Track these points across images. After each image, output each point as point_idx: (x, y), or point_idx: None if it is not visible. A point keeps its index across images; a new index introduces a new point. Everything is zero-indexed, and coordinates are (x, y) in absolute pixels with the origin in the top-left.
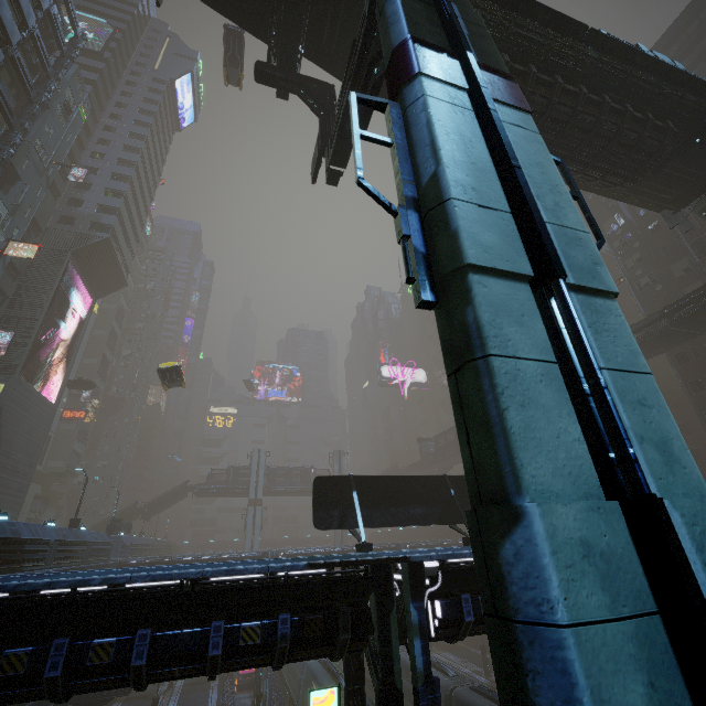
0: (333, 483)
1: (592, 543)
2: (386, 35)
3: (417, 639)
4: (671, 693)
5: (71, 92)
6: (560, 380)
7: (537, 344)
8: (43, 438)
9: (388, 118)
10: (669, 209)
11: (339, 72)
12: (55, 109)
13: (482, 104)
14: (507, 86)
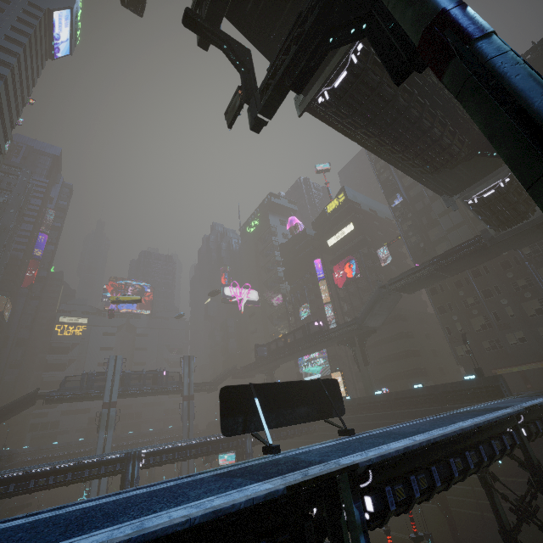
0: (236, 392)
1: None
2: None
3: (362, 537)
4: None
5: None
6: None
7: None
8: None
9: None
10: (448, 194)
11: (255, 40)
12: None
13: None
14: None
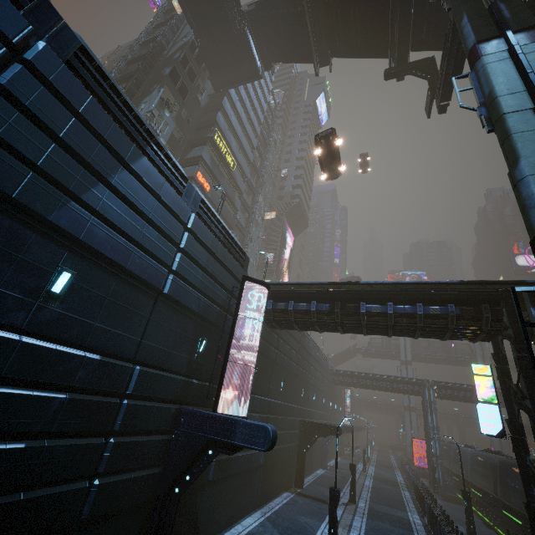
0: None
1: None
2: (464, 43)
3: None
4: None
5: (275, 134)
6: None
7: (533, 126)
8: None
9: (470, 79)
10: None
11: (435, 47)
12: (271, 145)
13: (514, 53)
14: (534, 33)
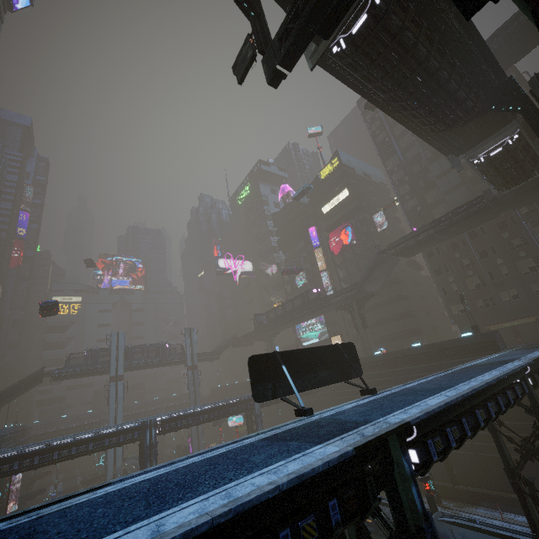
0: (263, 361)
1: None
2: None
3: (413, 486)
4: None
5: None
6: None
7: None
8: None
9: None
10: (454, 154)
11: None
12: None
13: None
14: None
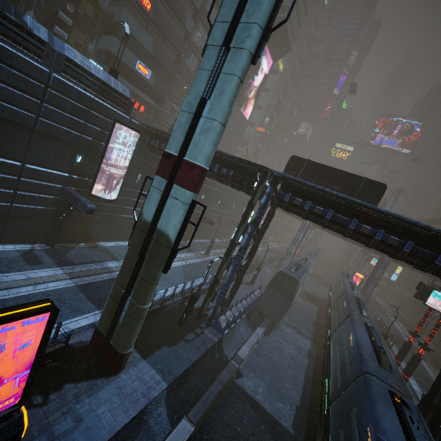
0: (298, 160)
1: (191, 103)
2: None
3: (265, 196)
4: (188, 122)
5: None
6: (209, 75)
7: (210, 66)
8: (242, 135)
9: None
10: None
11: None
12: None
13: None
14: None
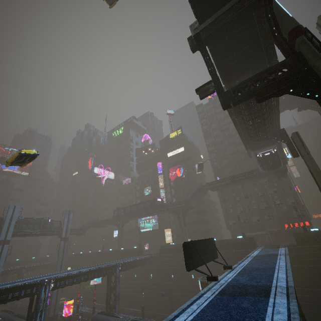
0: (188, 246)
1: None
2: None
3: None
4: None
5: None
6: None
7: None
8: None
9: None
10: (250, 150)
11: (216, 58)
12: None
13: None
14: None
